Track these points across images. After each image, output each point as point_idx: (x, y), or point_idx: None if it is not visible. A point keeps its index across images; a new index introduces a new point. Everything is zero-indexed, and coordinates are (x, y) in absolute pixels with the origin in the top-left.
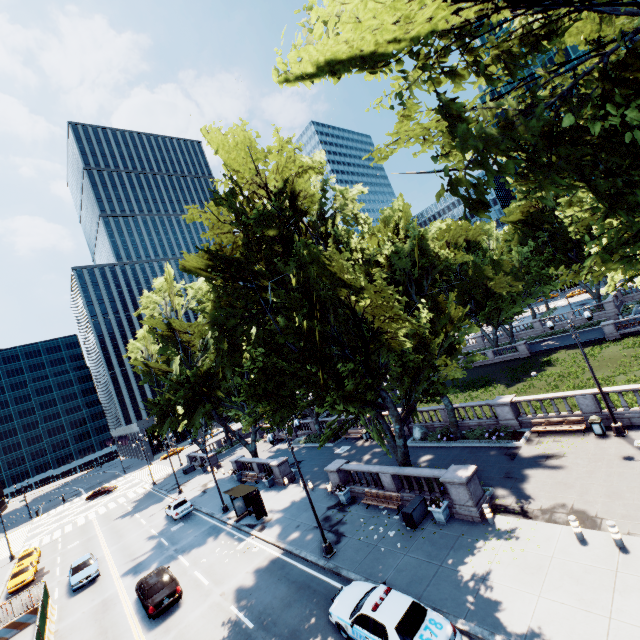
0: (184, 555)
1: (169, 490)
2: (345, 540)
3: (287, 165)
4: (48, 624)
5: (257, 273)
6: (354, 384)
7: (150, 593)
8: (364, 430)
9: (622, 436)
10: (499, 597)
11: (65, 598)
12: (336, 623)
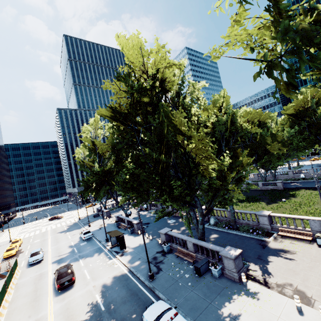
0: (82, 259)
1: (85, 224)
2: (161, 273)
3: (161, 61)
4: (13, 280)
5: (136, 121)
6: (179, 192)
7: (59, 277)
8: (184, 213)
9: None
10: None
11: (25, 267)
12: None
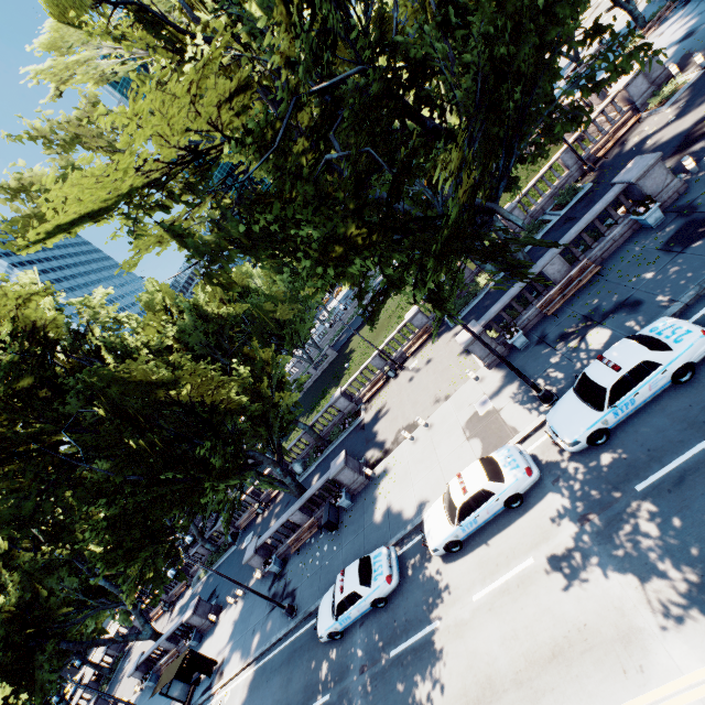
0: None
1: None
2: (298, 591)
3: None
4: None
5: (37, 432)
6: (221, 460)
7: None
8: (256, 505)
9: (403, 369)
10: (399, 508)
11: None
12: (328, 637)
